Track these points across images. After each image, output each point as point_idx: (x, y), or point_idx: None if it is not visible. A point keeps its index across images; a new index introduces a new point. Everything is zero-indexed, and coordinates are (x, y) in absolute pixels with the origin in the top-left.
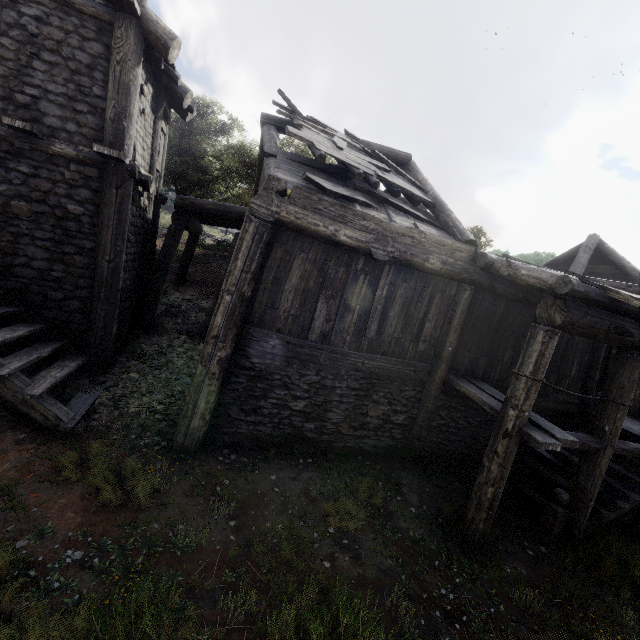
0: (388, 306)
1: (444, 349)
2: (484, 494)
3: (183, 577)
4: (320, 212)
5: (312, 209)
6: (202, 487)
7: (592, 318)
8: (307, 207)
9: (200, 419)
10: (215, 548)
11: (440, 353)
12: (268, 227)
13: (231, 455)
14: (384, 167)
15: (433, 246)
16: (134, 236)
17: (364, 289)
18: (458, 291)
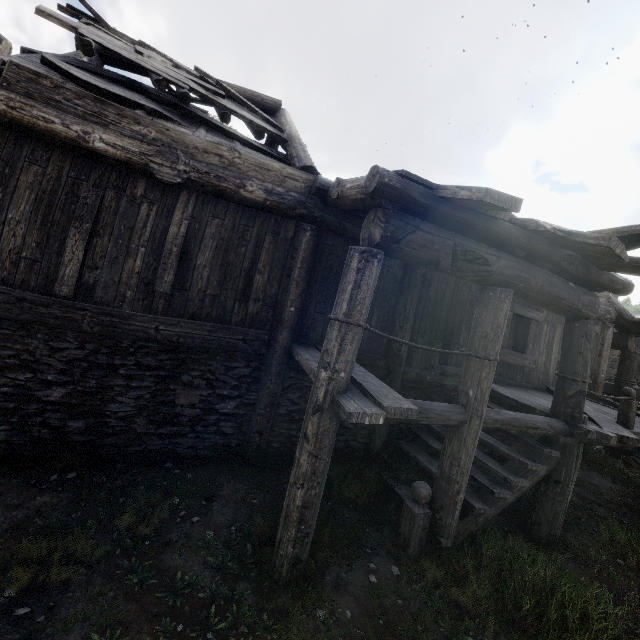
0: (193, 250)
1: (284, 310)
2: (292, 500)
3: None
4: (58, 105)
5: (43, 99)
6: None
7: (427, 235)
8: (34, 95)
9: None
10: None
11: (280, 315)
12: None
13: None
14: (215, 90)
15: (253, 170)
16: None
17: (150, 224)
18: (297, 233)
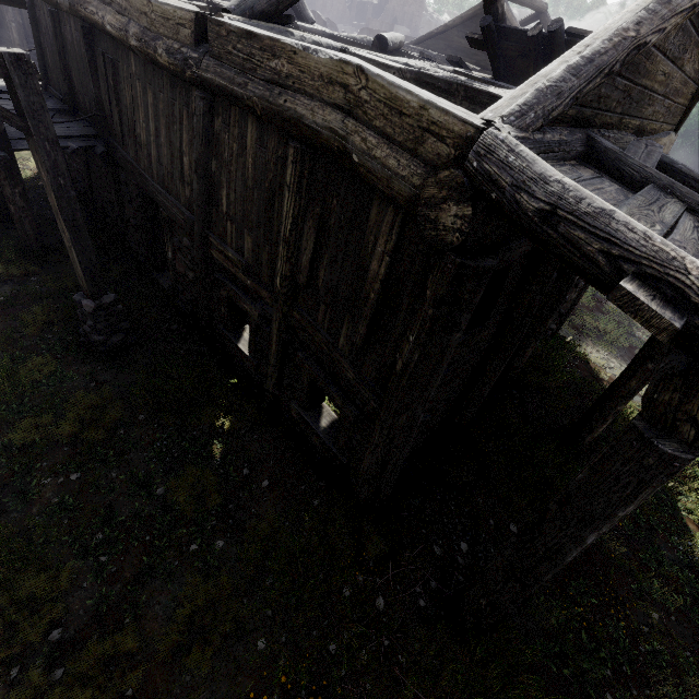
0: None
1: None
2: None
3: None
4: None
5: None
6: None
7: None
8: None
9: None
10: None
11: None
12: None
13: None
14: None
15: None
16: None
17: None
18: None
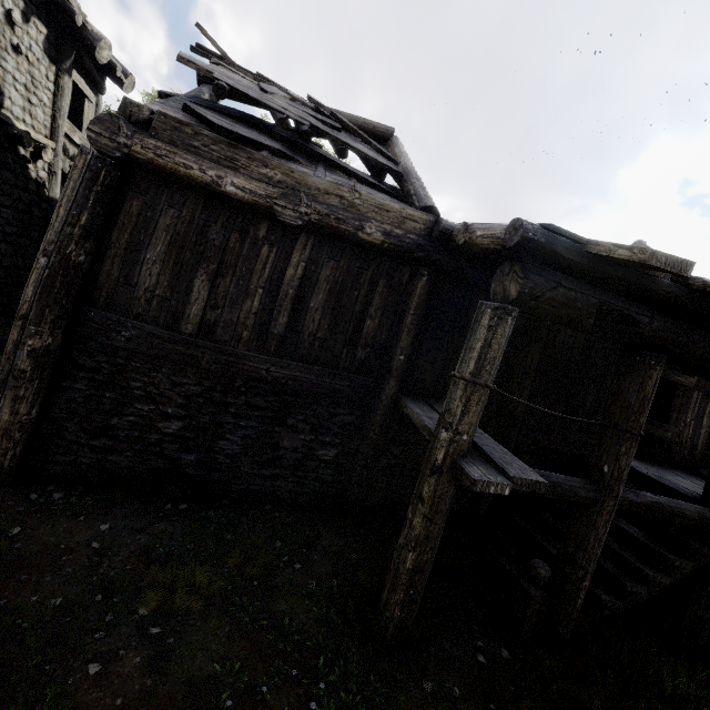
0: (307, 292)
1: (393, 358)
2: (402, 562)
3: None
4: (197, 151)
5: (184, 146)
6: None
7: (569, 292)
8: (177, 143)
9: (2, 437)
10: None
11: (388, 363)
12: (107, 162)
13: (55, 493)
14: (333, 123)
15: (372, 211)
16: (15, 212)
17: (269, 266)
18: (412, 277)
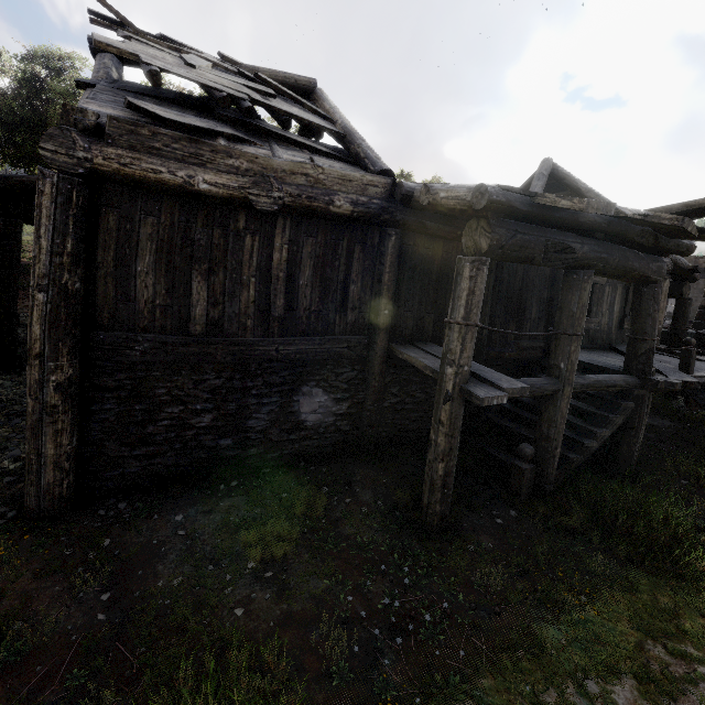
0: (295, 272)
1: (379, 314)
2: (435, 472)
3: (3, 701)
4: (159, 153)
5: (145, 149)
6: (66, 558)
7: (524, 236)
8: (137, 147)
9: (54, 470)
10: (69, 640)
11: (376, 320)
12: (75, 182)
13: (119, 504)
14: (266, 90)
15: (337, 183)
16: None
17: (256, 254)
18: (382, 238)
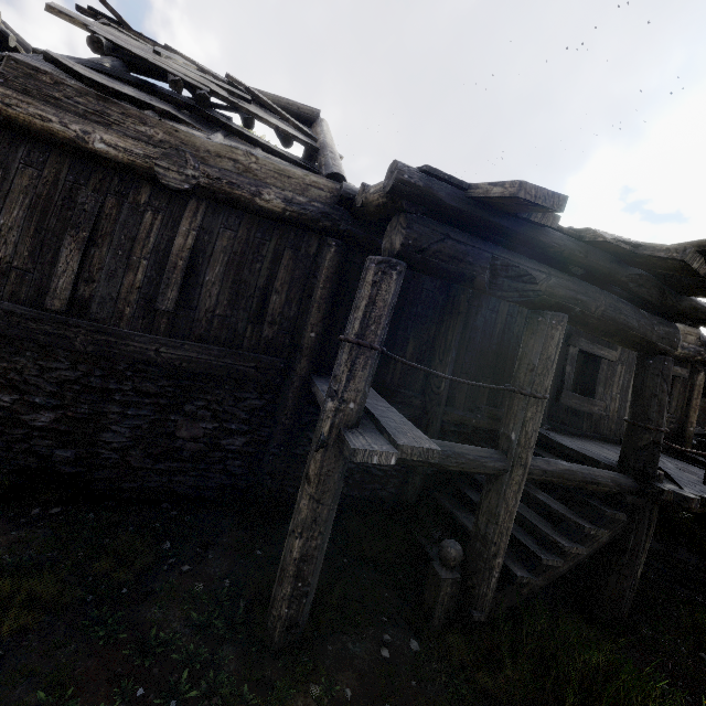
0: (201, 264)
1: (304, 335)
2: (289, 552)
3: None
4: (58, 103)
5: (42, 96)
6: None
7: (458, 245)
8: (32, 92)
9: None
10: None
11: (299, 342)
12: None
13: None
14: (241, 94)
15: (271, 177)
16: None
17: (154, 235)
18: (320, 248)
